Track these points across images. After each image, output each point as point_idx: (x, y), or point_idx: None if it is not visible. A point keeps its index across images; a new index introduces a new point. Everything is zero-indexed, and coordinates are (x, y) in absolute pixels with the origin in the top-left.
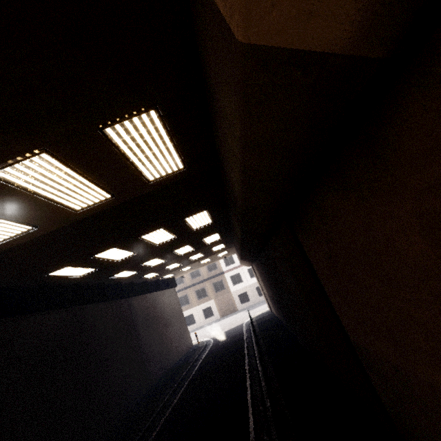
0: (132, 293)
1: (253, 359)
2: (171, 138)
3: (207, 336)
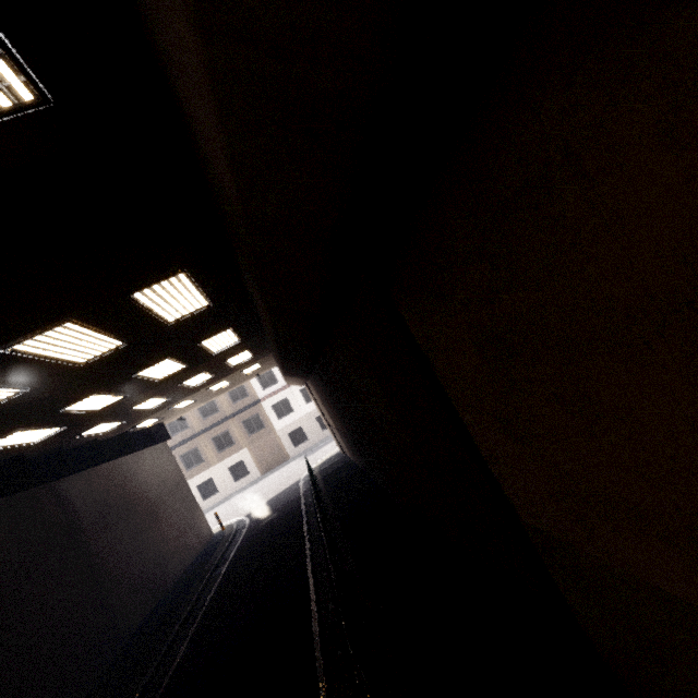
0: (62, 470)
1: (320, 547)
2: None
3: (238, 513)
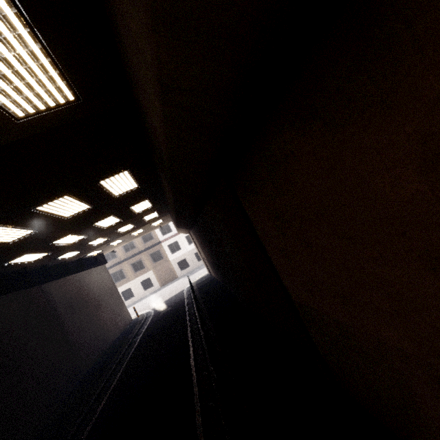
0: (46, 278)
1: (195, 324)
2: (32, 31)
3: (147, 308)
